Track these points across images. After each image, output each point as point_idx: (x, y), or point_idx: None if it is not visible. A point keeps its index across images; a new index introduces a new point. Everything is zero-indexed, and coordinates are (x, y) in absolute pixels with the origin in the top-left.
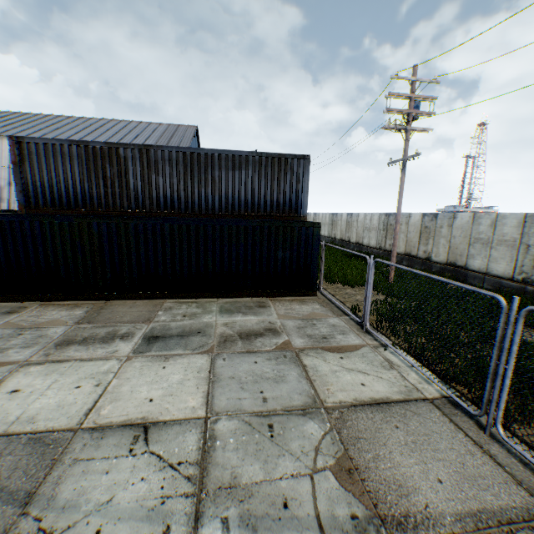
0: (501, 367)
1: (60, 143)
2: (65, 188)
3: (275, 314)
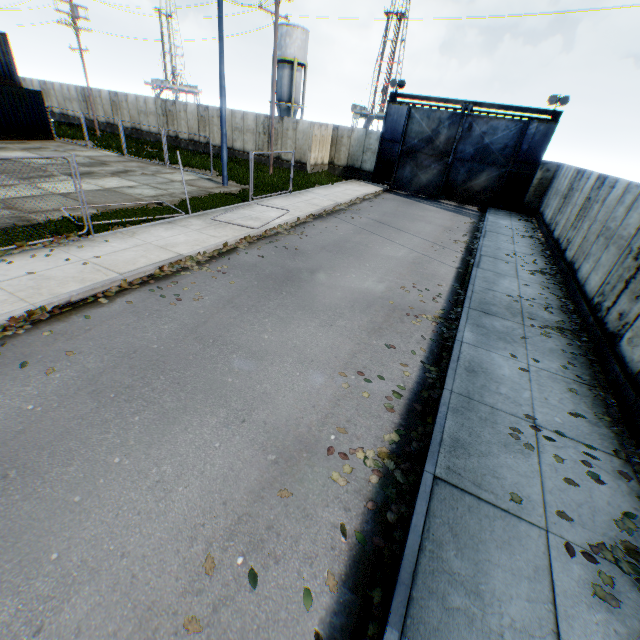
0: (123, 138)
1: None
2: None
3: (40, 145)
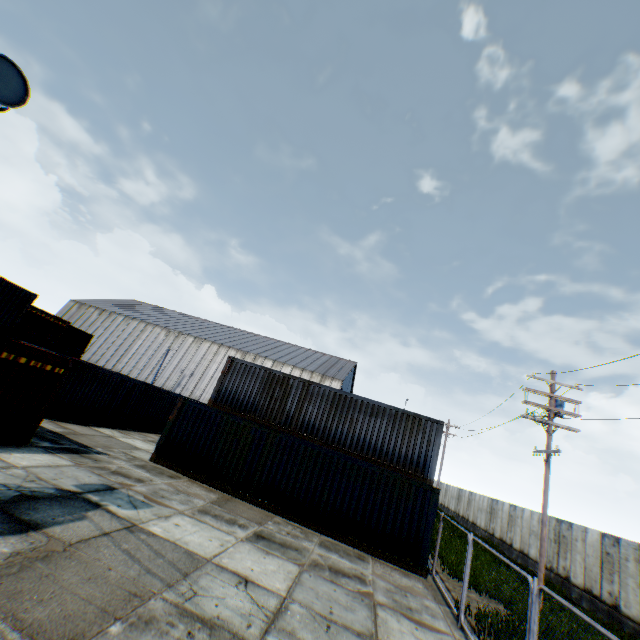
0: None
1: (255, 367)
2: (243, 396)
3: (370, 569)
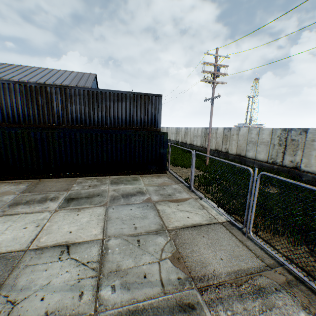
0: (251, 203)
1: (8, 83)
2: (11, 111)
3: (143, 184)
